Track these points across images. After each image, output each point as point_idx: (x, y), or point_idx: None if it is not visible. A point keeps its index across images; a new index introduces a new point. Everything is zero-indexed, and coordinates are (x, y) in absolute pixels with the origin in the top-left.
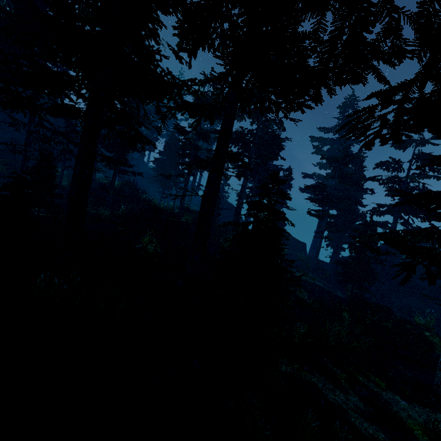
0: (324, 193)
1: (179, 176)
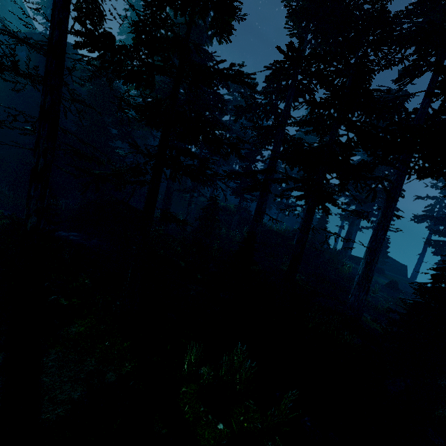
0: (445, 223)
1: (297, 205)
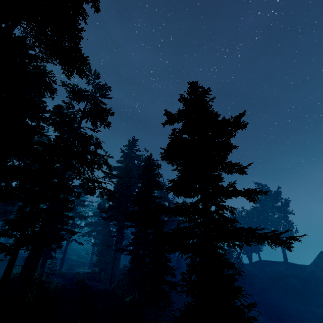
0: None
1: None
